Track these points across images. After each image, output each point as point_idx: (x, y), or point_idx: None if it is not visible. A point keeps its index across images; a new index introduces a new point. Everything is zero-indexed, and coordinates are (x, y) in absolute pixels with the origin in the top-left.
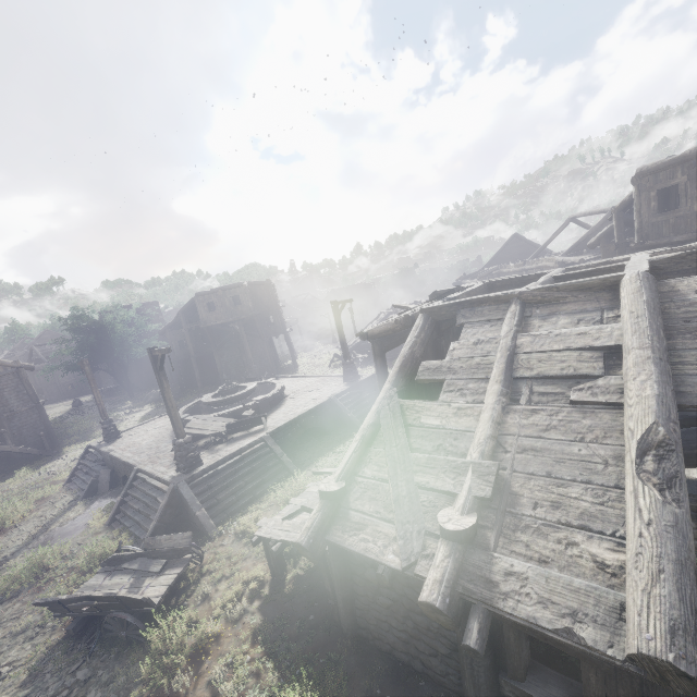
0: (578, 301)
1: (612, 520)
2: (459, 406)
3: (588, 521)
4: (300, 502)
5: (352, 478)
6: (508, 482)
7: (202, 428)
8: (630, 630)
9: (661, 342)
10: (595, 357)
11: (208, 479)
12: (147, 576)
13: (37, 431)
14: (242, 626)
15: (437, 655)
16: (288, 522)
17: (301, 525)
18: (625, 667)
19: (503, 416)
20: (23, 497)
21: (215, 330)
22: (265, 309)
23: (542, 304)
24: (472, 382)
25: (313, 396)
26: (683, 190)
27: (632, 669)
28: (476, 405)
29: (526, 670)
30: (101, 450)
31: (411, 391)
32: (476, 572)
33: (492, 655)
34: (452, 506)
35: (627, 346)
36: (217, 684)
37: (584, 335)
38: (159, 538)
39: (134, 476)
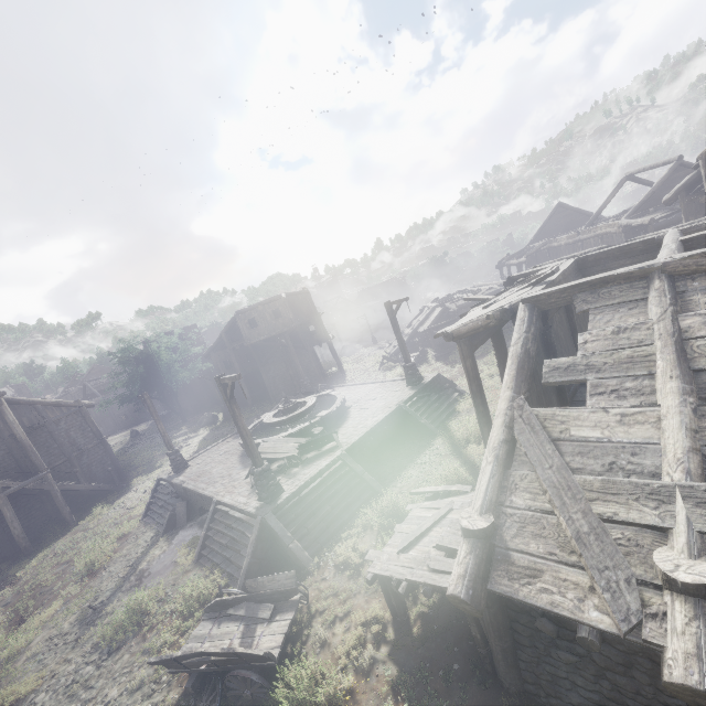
0: None
1: None
2: (621, 412)
3: None
4: (409, 530)
5: (498, 510)
6: None
7: (273, 452)
8: None
9: None
10: None
11: (293, 507)
12: (257, 623)
13: (105, 467)
14: (376, 679)
15: None
16: (405, 556)
17: (426, 561)
18: None
19: (698, 421)
20: (105, 535)
21: (258, 346)
22: (305, 319)
23: (699, 274)
24: (629, 380)
25: (378, 405)
26: None
27: None
28: (648, 409)
29: None
30: (173, 482)
31: (531, 396)
32: None
33: None
34: (667, 546)
35: None
36: None
37: None
38: (261, 580)
39: (214, 509)
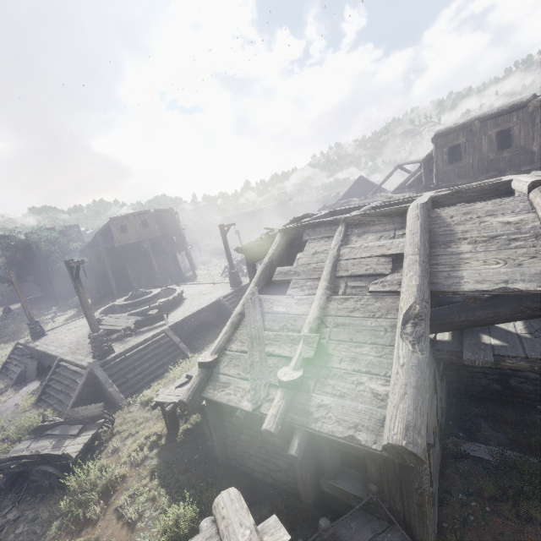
0: (382, 223)
1: (385, 366)
2: (299, 298)
3: (371, 368)
4: None
5: (223, 352)
6: (325, 347)
7: (114, 325)
8: (385, 431)
9: (425, 250)
10: (387, 261)
11: (119, 363)
12: (67, 438)
13: None
14: (143, 468)
15: (281, 470)
16: (179, 389)
17: None
18: (382, 454)
19: (327, 303)
20: None
21: (127, 248)
22: (169, 231)
23: (359, 226)
24: (309, 281)
25: (205, 298)
26: (463, 148)
27: (385, 455)
28: (310, 297)
29: (337, 472)
30: (28, 346)
31: (270, 289)
32: (300, 407)
33: (315, 464)
34: (288, 366)
35: (406, 254)
36: (122, 509)
37: (382, 247)
38: (77, 409)
39: (57, 364)
